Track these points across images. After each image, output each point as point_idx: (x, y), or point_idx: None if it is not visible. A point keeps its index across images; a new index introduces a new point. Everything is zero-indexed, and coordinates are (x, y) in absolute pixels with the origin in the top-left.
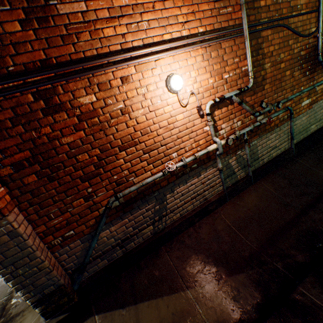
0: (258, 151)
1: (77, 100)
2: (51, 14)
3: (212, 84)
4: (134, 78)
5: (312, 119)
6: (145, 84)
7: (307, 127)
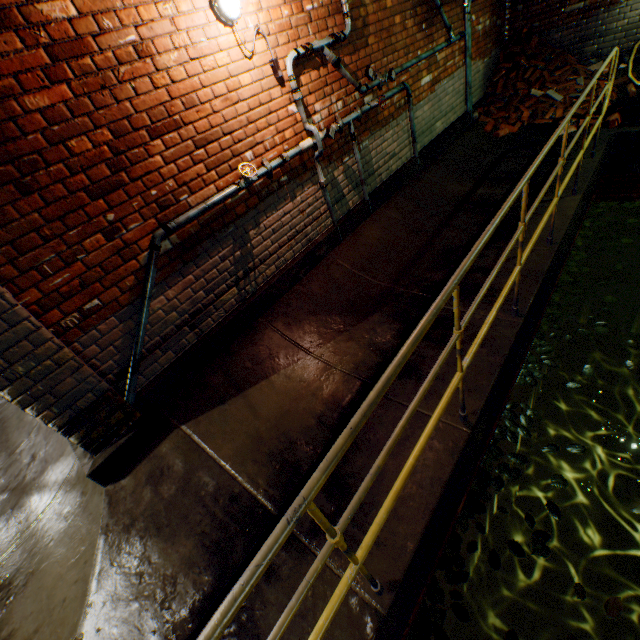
0: (373, 160)
1: (36, 8)
2: None
3: (289, 19)
4: None
5: (436, 112)
6: None
7: (431, 125)
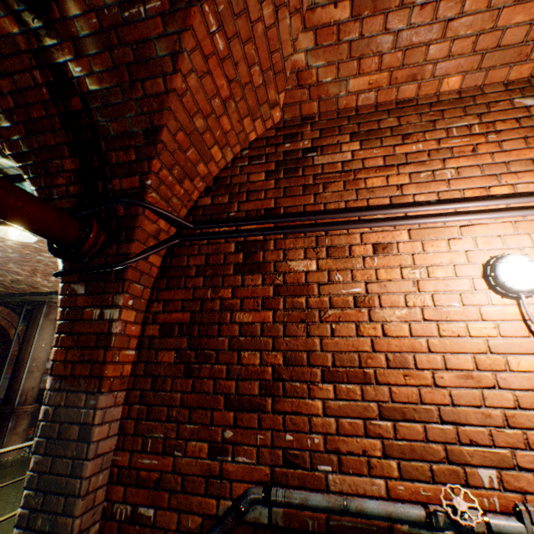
0: None
1: (287, 263)
2: (303, 165)
3: None
4: (401, 249)
5: None
6: (425, 262)
7: None
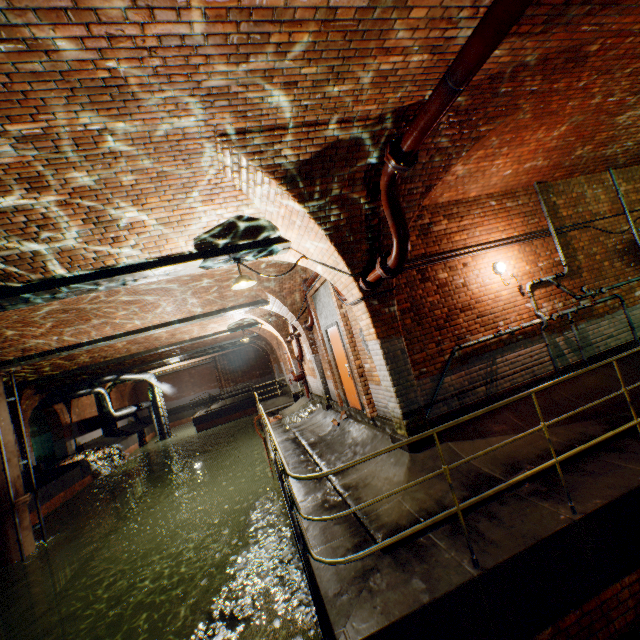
0: (589, 336)
1: (437, 276)
2: (429, 231)
3: (528, 270)
4: (470, 264)
5: None
6: (477, 268)
7: None
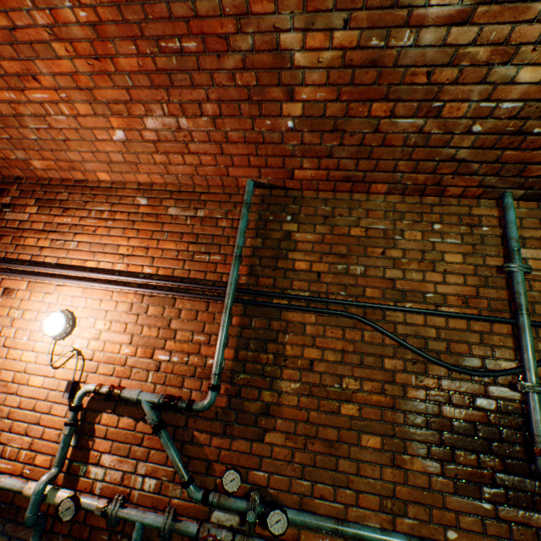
0: None
1: None
2: None
3: (128, 356)
4: (19, 295)
5: None
6: (27, 306)
7: None
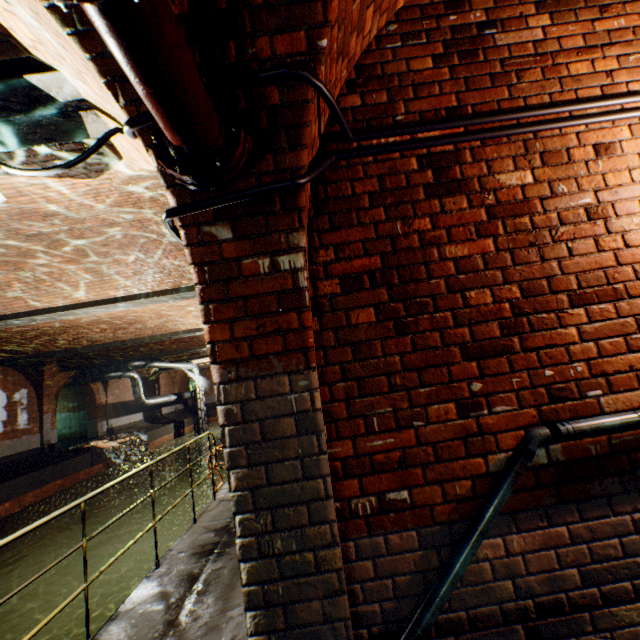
0: None
1: (494, 178)
2: (481, 47)
3: None
4: (625, 149)
5: None
6: None
7: None
